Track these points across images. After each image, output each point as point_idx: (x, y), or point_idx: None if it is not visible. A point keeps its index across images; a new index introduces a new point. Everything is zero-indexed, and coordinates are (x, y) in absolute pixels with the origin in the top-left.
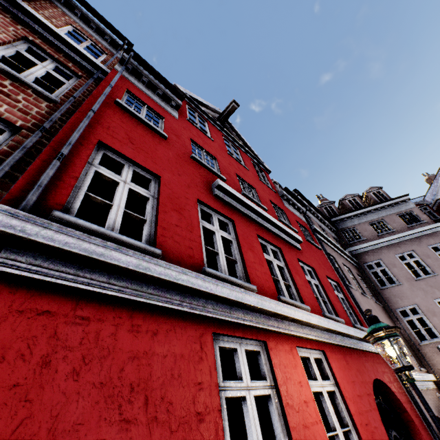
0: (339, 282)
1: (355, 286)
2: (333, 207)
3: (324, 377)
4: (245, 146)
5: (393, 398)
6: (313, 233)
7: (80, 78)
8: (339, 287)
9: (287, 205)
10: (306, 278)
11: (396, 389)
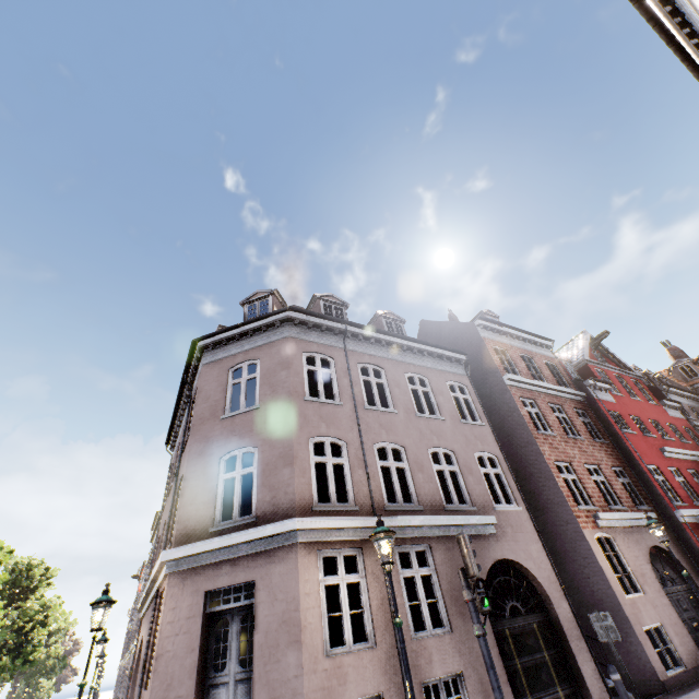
0: None
1: None
2: (692, 367)
3: None
4: (614, 359)
5: None
6: (695, 430)
7: (584, 410)
8: None
9: (670, 414)
10: None
11: None
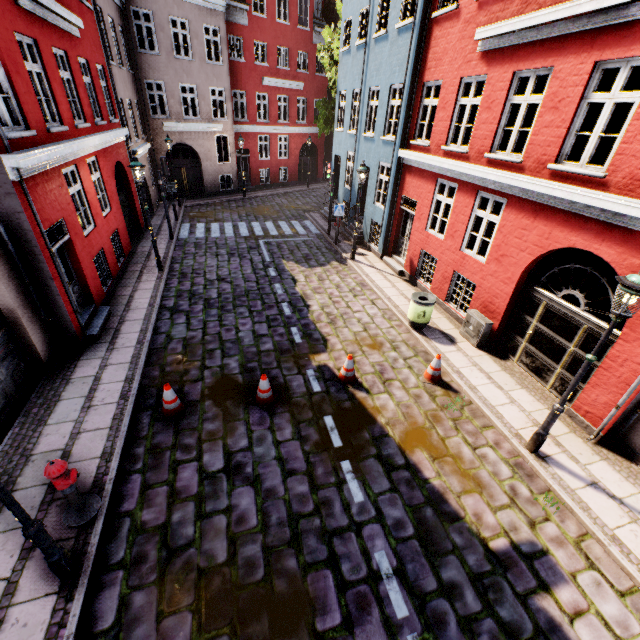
0: (105, 65)
1: (116, 57)
2: None
3: (94, 169)
4: None
5: (123, 169)
6: None
7: None
8: (105, 73)
9: None
10: (85, 86)
11: (126, 164)
